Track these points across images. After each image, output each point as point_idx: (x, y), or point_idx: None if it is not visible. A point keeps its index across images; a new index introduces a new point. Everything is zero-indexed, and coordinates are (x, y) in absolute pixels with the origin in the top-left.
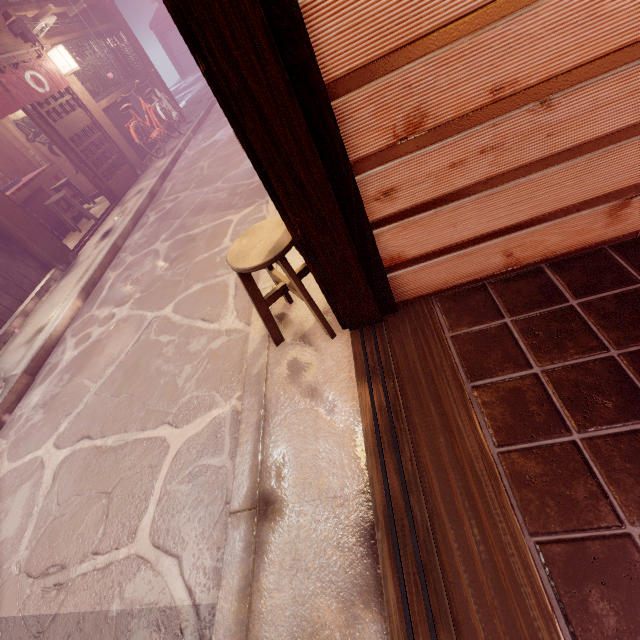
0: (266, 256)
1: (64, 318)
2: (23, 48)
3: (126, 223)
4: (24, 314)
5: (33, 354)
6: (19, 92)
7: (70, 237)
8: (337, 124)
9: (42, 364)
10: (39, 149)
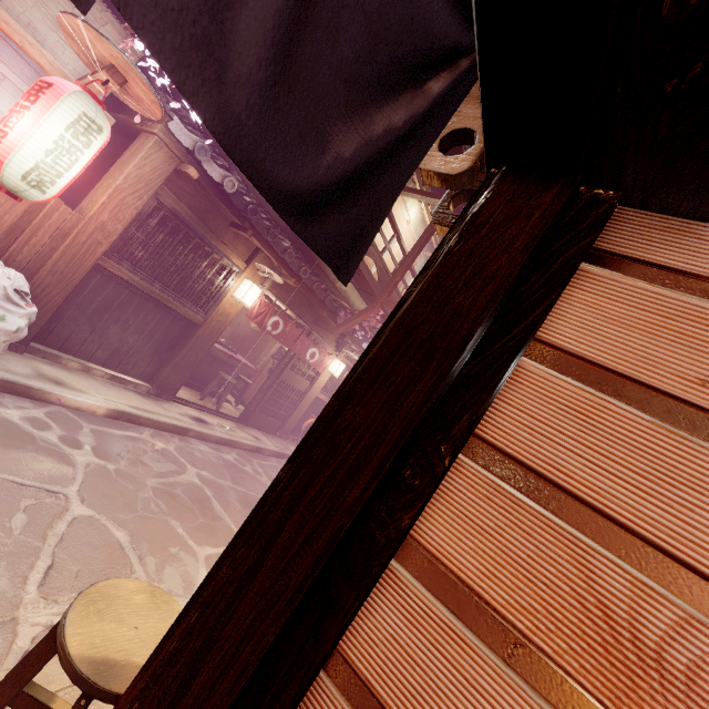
0: (91, 657)
1: (78, 401)
2: (331, 345)
3: (217, 434)
4: (87, 368)
5: (19, 381)
6: (299, 346)
7: (194, 392)
8: (296, 703)
9: (3, 390)
10: (269, 362)
